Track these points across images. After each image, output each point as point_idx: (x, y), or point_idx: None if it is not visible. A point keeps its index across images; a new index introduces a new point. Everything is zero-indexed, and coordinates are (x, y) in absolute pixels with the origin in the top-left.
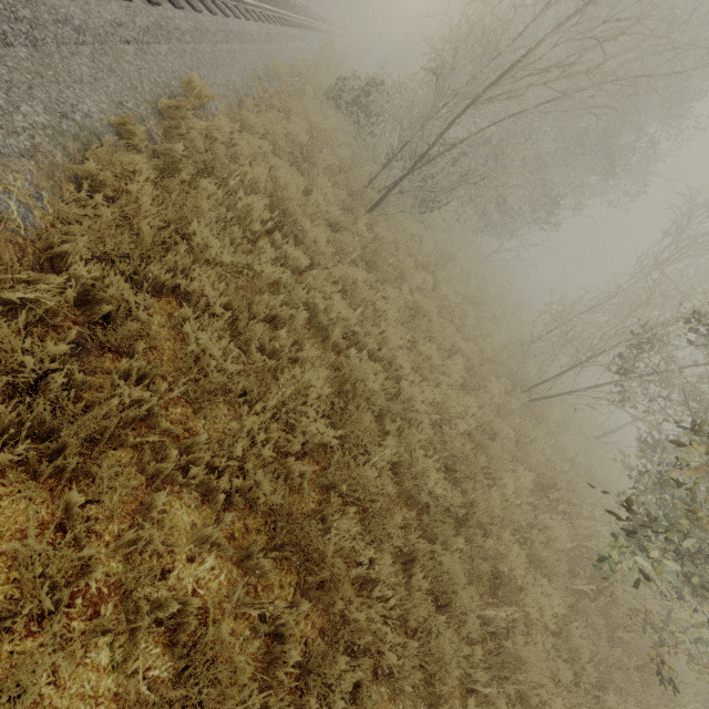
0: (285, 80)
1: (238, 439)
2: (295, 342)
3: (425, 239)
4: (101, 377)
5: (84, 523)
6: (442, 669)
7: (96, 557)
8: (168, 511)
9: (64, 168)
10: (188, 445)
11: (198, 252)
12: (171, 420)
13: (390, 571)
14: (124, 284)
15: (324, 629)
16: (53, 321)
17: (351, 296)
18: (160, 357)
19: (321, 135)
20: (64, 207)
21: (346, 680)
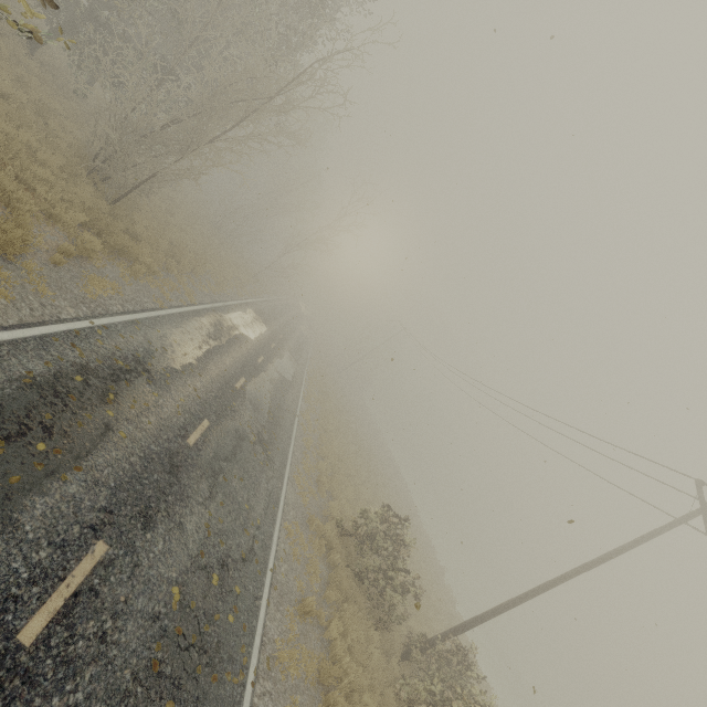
0: None
1: None
2: None
3: None
4: None
5: None
6: None
7: None
8: None
9: None
10: None
11: None
12: None
13: None
14: None
15: None
16: None
17: None
18: None
19: None
20: None
21: None
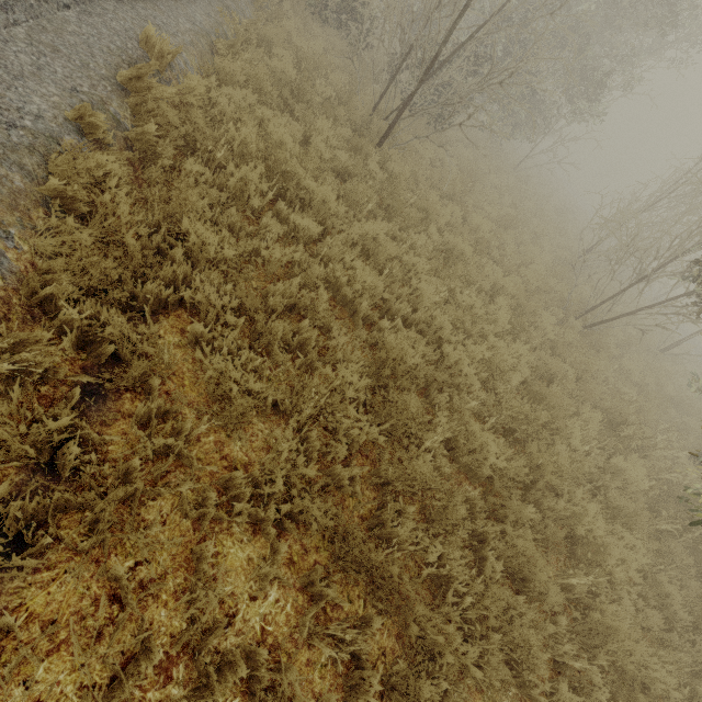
0: (258, 3)
1: (277, 467)
2: (321, 326)
3: (447, 162)
4: (123, 422)
5: (138, 587)
6: (529, 656)
7: (157, 620)
8: (221, 551)
9: (28, 193)
10: (227, 479)
11: (197, 251)
12: (205, 451)
13: (459, 556)
14: (119, 320)
15: (400, 635)
16: (57, 377)
17: (374, 257)
18: (180, 383)
19: (311, 64)
20: (39, 239)
21: (432, 697)
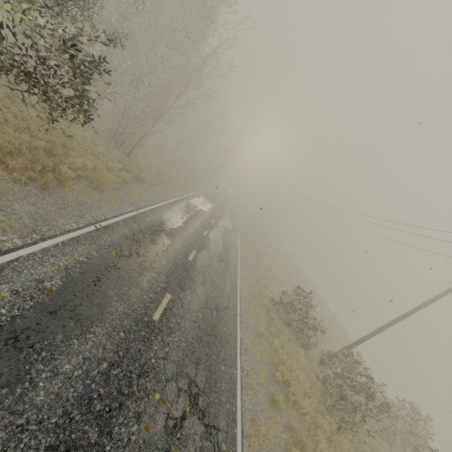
0: None
1: None
2: None
3: None
4: None
5: None
6: None
7: None
8: None
9: None
10: None
11: None
12: None
13: None
14: None
15: None
16: None
17: None
18: None
19: None
20: None
21: None
